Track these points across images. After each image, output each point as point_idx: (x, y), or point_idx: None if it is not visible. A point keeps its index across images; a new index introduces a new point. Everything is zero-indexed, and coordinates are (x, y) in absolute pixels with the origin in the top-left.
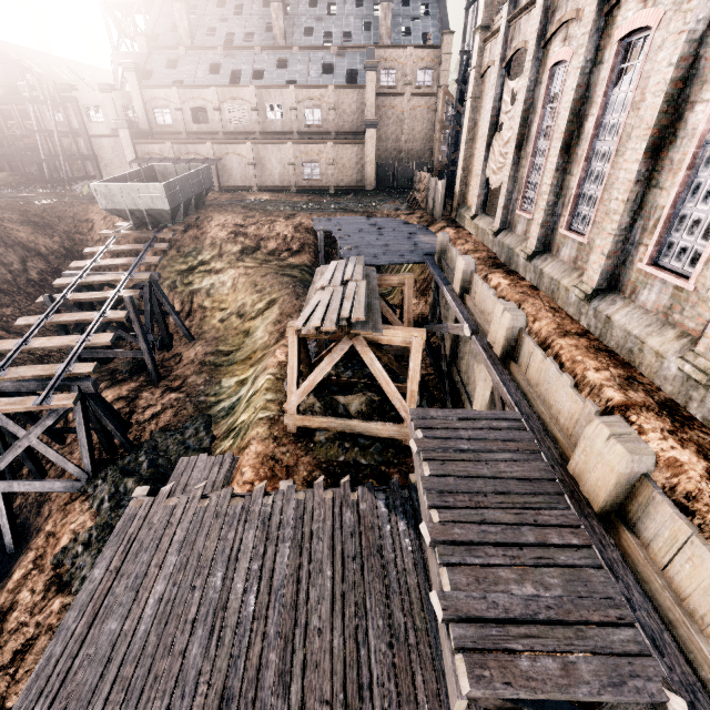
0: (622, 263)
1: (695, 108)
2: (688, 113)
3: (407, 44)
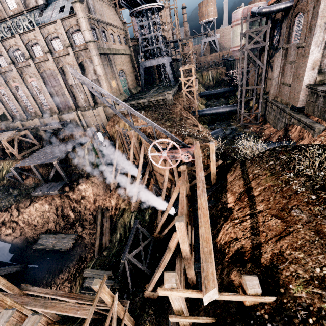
0: (42, 110)
1: (33, 92)
2: (33, 93)
3: None
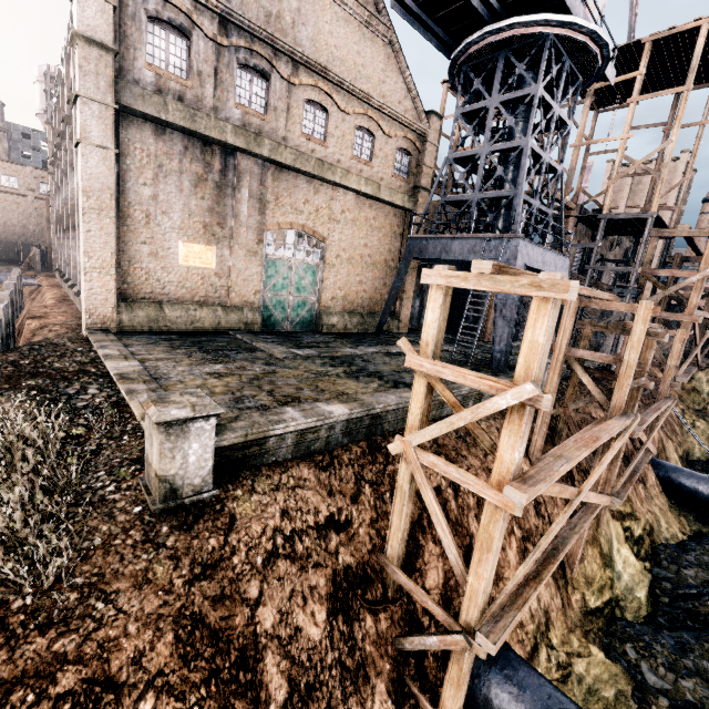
0: None
1: None
2: None
3: (27, 164)
